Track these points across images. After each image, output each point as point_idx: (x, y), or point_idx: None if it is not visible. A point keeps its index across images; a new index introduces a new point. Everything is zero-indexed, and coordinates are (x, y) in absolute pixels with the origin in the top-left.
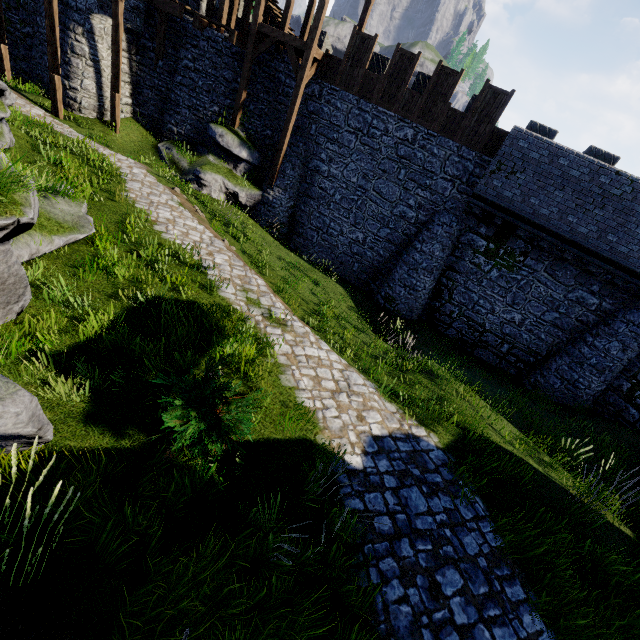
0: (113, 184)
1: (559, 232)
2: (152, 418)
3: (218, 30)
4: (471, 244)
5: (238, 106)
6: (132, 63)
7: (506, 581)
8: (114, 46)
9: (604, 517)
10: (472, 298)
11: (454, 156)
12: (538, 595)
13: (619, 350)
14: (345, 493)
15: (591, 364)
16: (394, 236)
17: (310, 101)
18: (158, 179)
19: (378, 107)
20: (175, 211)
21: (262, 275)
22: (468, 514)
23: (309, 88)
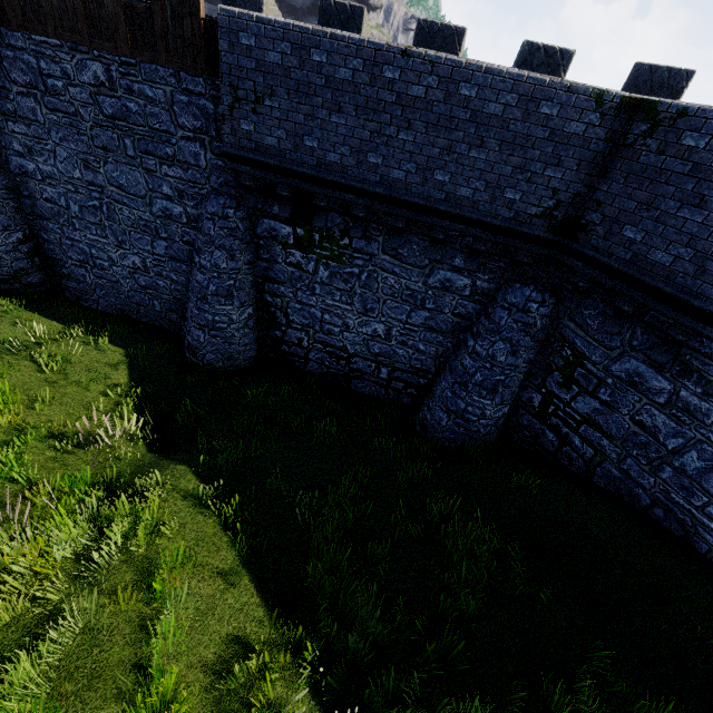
0: None
1: (366, 187)
2: None
3: None
4: (274, 236)
5: None
6: None
7: None
8: None
9: None
10: (314, 315)
11: (178, 94)
12: None
13: (508, 353)
14: None
15: (477, 383)
16: (175, 249)
17: None
18: None
19: (31, 35)
20: None
21: None
22: None
23: None
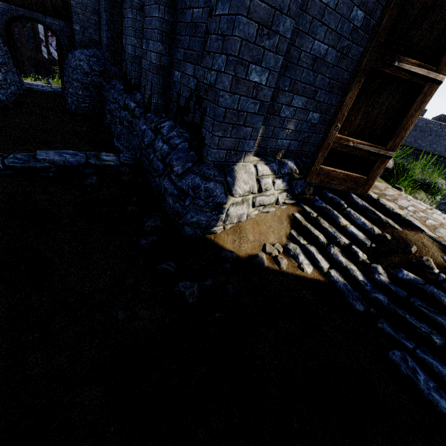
0: None
1: (416, 148)
2: None
3: None
4: None
5: None
6: None
7: None
8: None
9: None
10: None
11: None
12: None
13: None
14: None
15: None
16: None
17: None
18: None
19: None
20: None
21: None
22: None
23: None
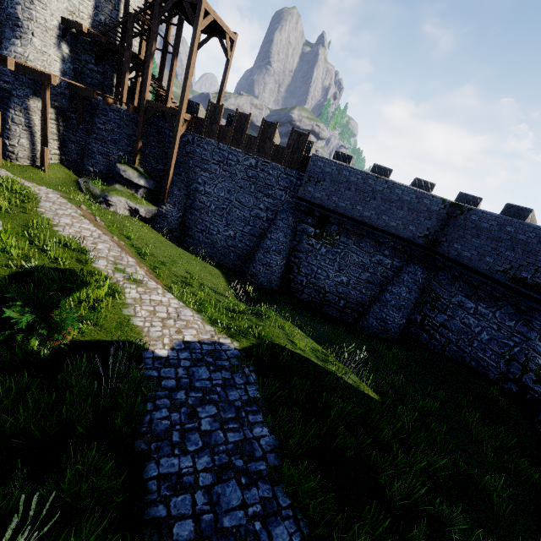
0: (29, 203)
1: (354, 217)
2: (13, 328)
3: (121, 105)
4: (305, 231)
5: (136, 151)
6: (60, 127)
7: (252, 413)
8: (43, 117)
9: (359, 389)
10: (313, 269)
11: (283, 174)
12: (273, 420)
13: (407, 292)
14: (146, 368)
15: (392, 305)
16: (254, 231)
17: (187, 146)
18: (69, 200)
19: (231, 147)
20: (75, 219)
21: (143, 260)
22: (241, 381)
23: (185, 137)
